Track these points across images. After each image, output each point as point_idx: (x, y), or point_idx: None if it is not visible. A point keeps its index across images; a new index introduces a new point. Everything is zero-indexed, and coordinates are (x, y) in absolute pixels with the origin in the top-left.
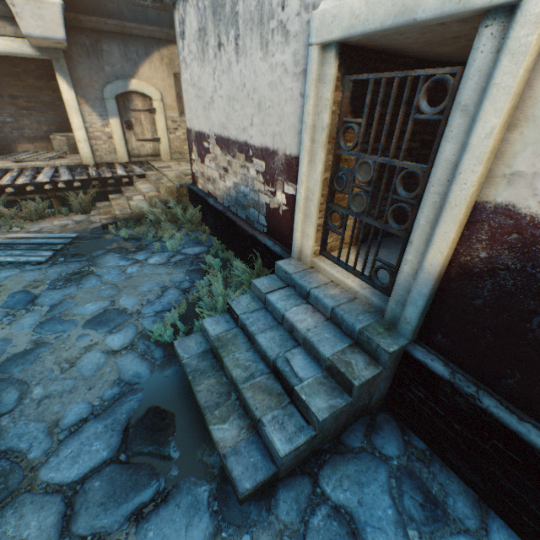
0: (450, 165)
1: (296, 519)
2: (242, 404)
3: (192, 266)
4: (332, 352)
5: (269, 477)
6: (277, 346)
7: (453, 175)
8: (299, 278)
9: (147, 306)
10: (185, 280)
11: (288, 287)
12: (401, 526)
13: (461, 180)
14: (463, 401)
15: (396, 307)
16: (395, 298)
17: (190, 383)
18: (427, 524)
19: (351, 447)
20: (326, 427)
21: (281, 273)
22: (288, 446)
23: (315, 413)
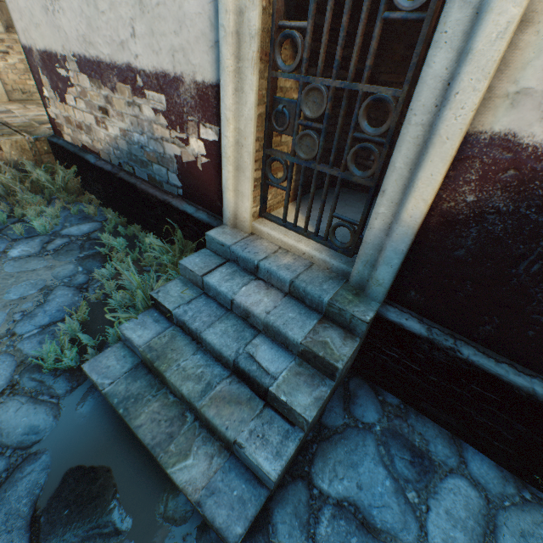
0: (440, 84)
1: (302, 538)
2: (204, 424)
3: (84, 251)
4: (304, 334)
5: (262, 506)
6: (233, 341)
7: (445, 98)
8: (241, 249)
9: (23, 322)
10: (77, 273)
11: (229, 262)
12: (400, 493)
13: (457, 104)
14: (442, 355)
15: (364, 269)
16: (363, 259)
17: (122, 418)
18: (420, 480)
19: (335, 428)
20: (313, 421)
21: (215, 247)
22: (278, 464)
23: (302, 415)
